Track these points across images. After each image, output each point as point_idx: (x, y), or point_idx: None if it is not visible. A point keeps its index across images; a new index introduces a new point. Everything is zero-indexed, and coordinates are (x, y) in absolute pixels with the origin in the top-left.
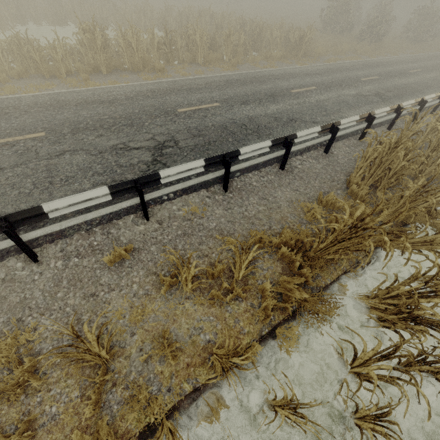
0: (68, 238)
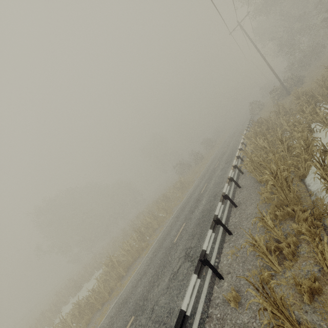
0: None
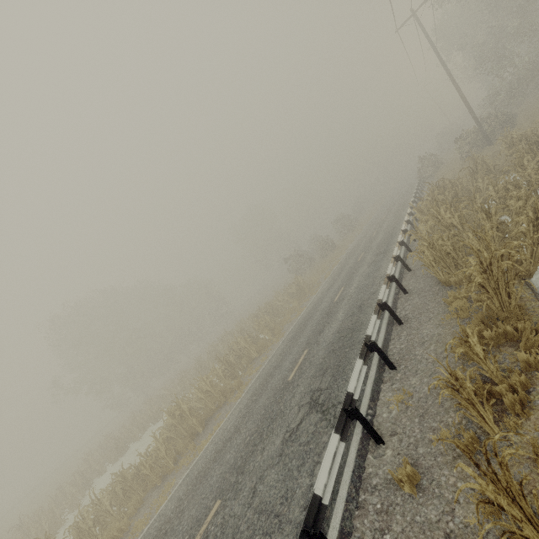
0: (354, 532)
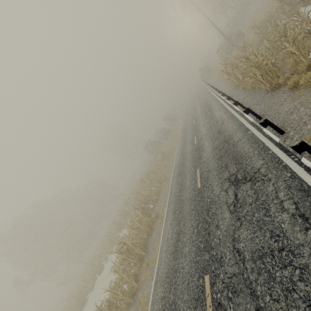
0: None
